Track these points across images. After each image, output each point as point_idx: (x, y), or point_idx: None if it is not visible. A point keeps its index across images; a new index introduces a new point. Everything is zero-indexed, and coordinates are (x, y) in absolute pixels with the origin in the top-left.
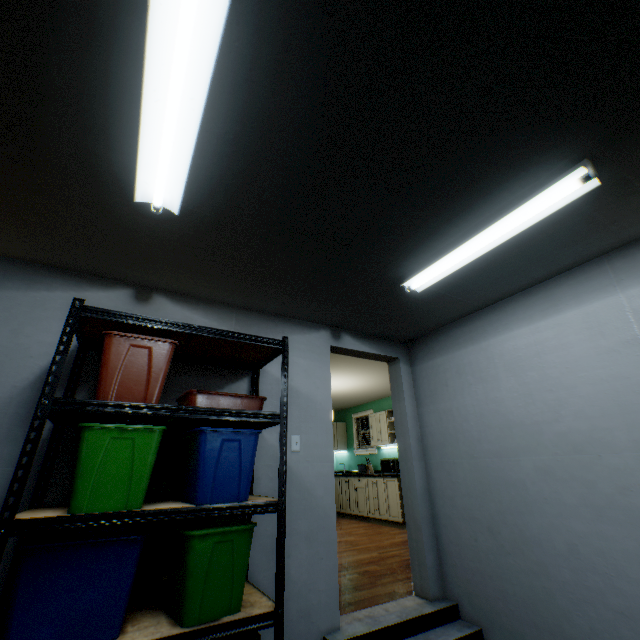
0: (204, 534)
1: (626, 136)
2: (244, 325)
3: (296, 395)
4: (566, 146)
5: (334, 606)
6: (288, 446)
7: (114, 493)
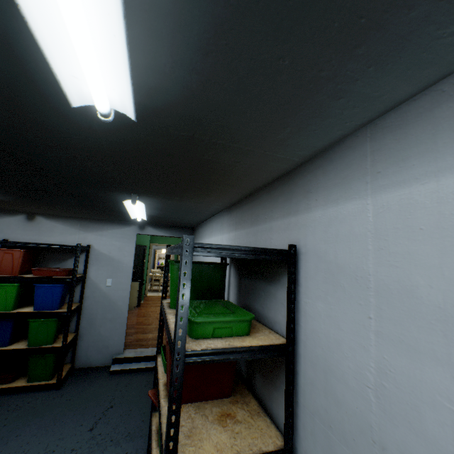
0: (35, 320)
1: (135, 190)
2: (85, 227)
3: (112, 260)
4: (115, 192)
5: (121, 346)
6: (105, 283)
7: (1, 306)
